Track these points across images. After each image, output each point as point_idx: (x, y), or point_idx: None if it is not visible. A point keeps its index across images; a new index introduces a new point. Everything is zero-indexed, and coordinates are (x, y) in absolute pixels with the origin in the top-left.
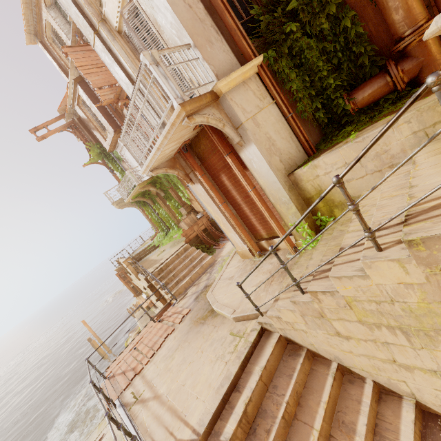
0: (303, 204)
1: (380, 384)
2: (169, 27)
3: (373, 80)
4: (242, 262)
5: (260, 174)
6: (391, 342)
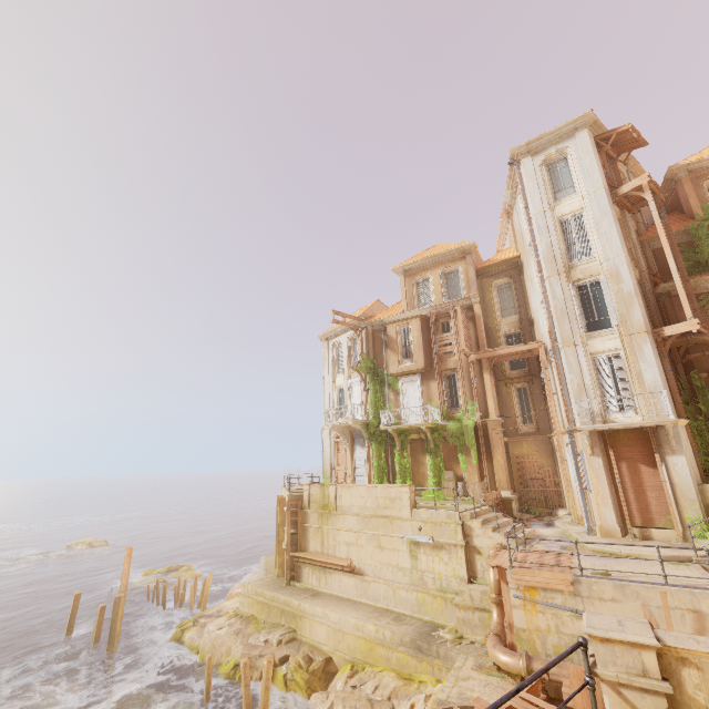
0: (702, 507)
1: None
2: (651, 381)
3: None
4: (606, 538)
5: (677, 474)
6: None
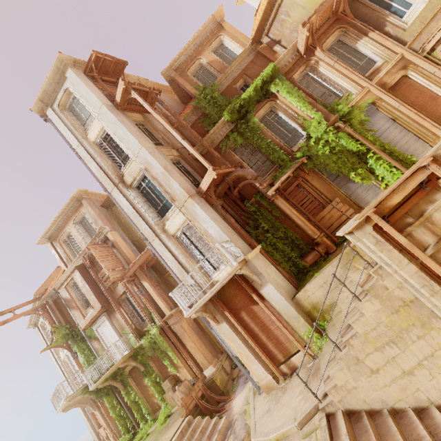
0: (306, 317)
1: (413, 407)
2: (215, 234)
3: (311, 253)
4: (268, 396)
5: (275, 301)
6: (394, 355)
